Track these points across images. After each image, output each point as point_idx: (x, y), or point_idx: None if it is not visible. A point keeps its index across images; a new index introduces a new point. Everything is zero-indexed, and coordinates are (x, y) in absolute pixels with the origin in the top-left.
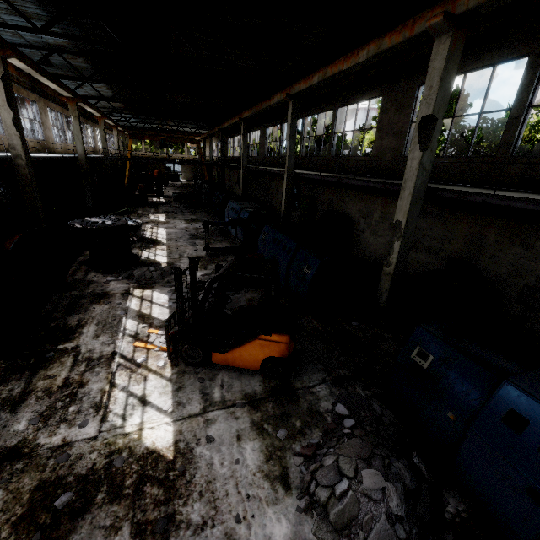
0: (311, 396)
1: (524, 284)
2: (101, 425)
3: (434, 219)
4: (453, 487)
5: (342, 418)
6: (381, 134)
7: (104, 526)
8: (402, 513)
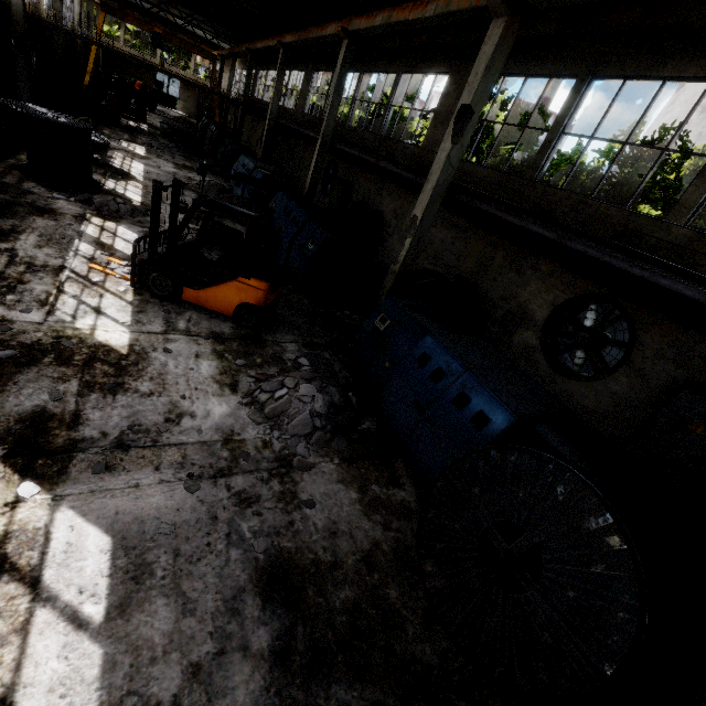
0: (279, 348)
1: (507, 309)
2: (47, 317)
3: (459, 234)
4: (374, 418)
5: (302, 366)
6: (437, 122)
7: (52, 377)
8: (323, 412)
